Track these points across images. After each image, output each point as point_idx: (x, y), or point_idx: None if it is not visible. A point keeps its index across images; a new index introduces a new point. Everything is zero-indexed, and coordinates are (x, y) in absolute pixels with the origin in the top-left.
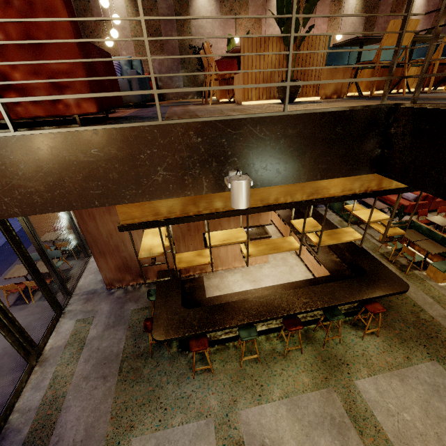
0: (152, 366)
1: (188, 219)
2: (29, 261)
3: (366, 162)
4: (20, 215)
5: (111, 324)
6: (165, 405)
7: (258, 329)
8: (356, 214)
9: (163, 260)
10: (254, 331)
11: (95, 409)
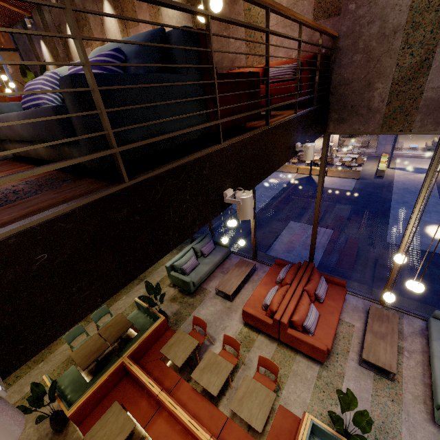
0: None
1: None
2: None
3: None
4: None
5: None
6: None
7: None
8: None
9: None
10: None
11: None
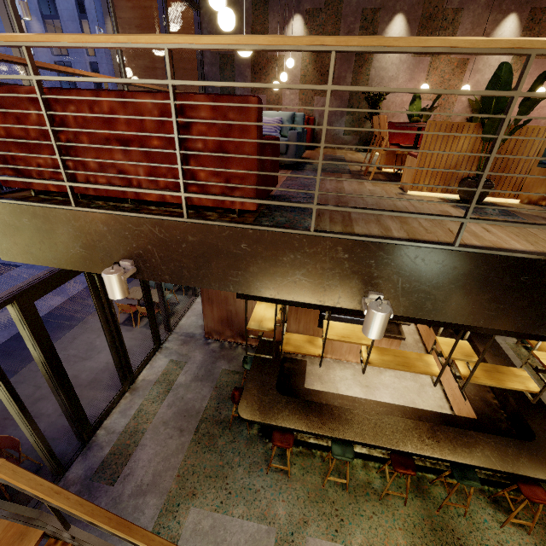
0: (228, 439)
1: (309, 305)
2: (147, 290)
3: None
4: (169, 282)
5: (199, 376)
6: (230, 489)
7: (356, 449)
8: (538, 356)
9: None
10: (350, 451)
11: (166, 459)
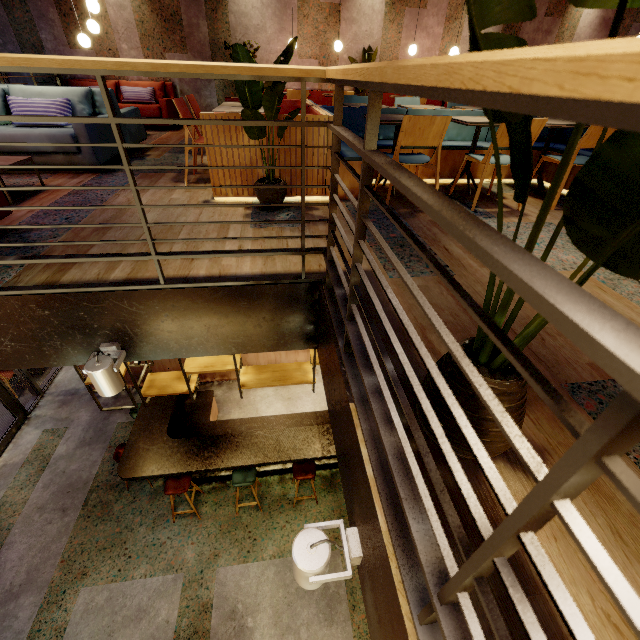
0: (126, 501)
1: None
2: None
3: (297, 337)
4: None
5: (87, 440)
6: (130, 553)
7: (270, 467)
8: None
9: (168, 360)
10: (252, 475)
11: (45, 548)
